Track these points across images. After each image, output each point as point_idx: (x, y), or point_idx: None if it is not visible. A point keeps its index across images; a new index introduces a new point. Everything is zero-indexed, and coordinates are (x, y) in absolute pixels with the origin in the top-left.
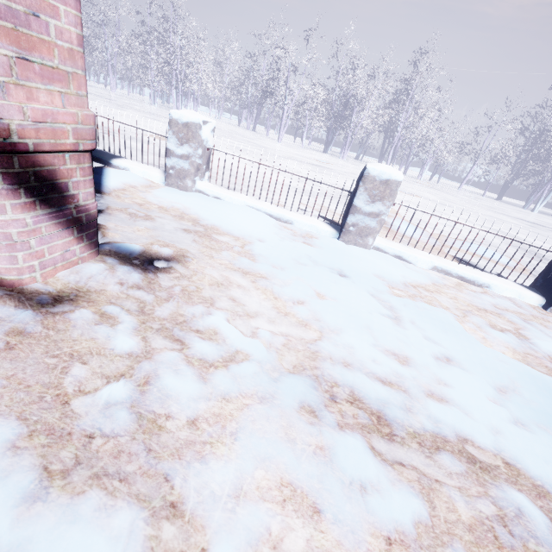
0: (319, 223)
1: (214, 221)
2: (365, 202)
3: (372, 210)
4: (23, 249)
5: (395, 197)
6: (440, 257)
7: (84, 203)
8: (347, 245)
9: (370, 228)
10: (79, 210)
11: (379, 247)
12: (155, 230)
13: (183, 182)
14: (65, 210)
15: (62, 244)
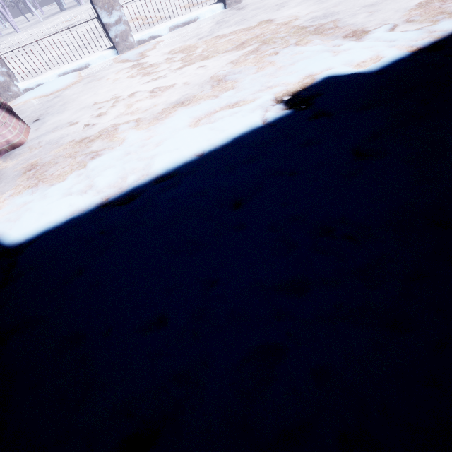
0: (102, 52)
1: (53, 91)
2: (107, 17)
3: (115, 19)
4: (9, 126)
5: (117, 1)
6: (170, 21)
7: (2, 101)
8: (124, 52)
9: (124, 32)
10: (4, 105)
11: (139, 40)
12: (35, 112)
13: (11, 91)
14: (1, 106)
15: (15, 122)
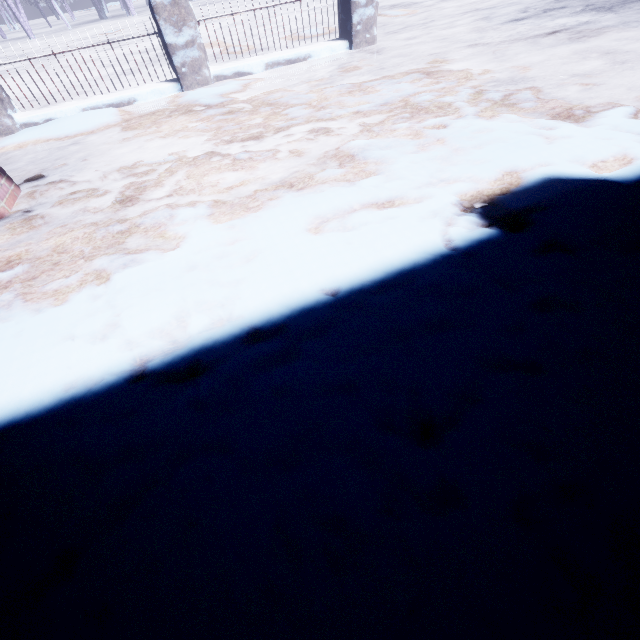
0: (157, 85)
1: (70, 133)
2: (174, 35)
3: (186, 40)
4: None
5: (193, 14)
6: (267, 54)
7: None
8: (193, 89)
9: (197, 60)
10: None
11: (217, 75)
12: (34, 163)
13: (0, 124)
14: None
15: None
